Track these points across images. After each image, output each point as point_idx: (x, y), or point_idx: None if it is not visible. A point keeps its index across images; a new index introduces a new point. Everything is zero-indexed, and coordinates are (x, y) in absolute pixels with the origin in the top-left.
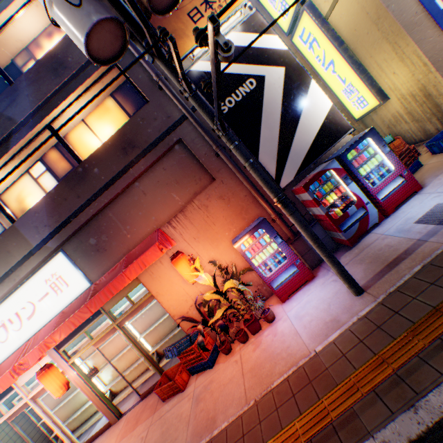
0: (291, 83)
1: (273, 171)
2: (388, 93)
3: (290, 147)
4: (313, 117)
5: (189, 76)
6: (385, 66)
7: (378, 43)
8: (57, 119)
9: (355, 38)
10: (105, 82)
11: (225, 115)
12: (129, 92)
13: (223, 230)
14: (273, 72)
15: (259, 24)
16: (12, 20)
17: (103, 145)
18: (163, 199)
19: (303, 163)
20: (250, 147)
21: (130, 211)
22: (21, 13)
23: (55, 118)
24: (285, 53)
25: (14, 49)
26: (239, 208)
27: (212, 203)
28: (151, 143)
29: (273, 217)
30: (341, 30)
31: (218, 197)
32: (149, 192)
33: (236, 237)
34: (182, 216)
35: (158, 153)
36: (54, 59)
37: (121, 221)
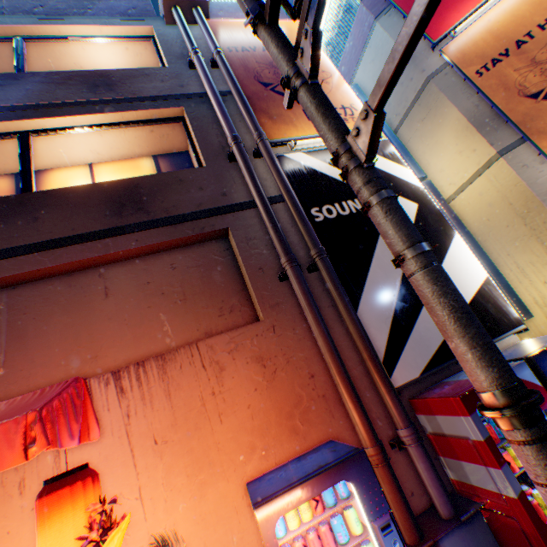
0: (425, 224)
1: (380, 343)
2: (532, 307)
3: (417, 313)
4: (457, 281)
5: (279, 160)
6: (530, 269)
7: (523, 240)
8: (47, 132)
9: (486, 228)
10: (156, 133)
11: (316, 223)
12: (182, 162)
13: (237, 444)
14: (400, 202)
15: (389, 151)
16: (86, 39)
17: (90, 185)
18: (138, 318)
19: (440, 350)
20: (347, 286)
21: (51, 315)
22: (102, 39)
23: (46, 129)
24: (419, 190)
25: (65, 68)
26: (290, 399)
27: (235, 364)
28: (174, 215)
29: (371, 451)
30: (467, 217)
31: (254, 356)
32: (118, 293)
33: (264, 479)
34: (156, 368)
35: (178, 233)
36: (104, 78)
37: (13, 329)
